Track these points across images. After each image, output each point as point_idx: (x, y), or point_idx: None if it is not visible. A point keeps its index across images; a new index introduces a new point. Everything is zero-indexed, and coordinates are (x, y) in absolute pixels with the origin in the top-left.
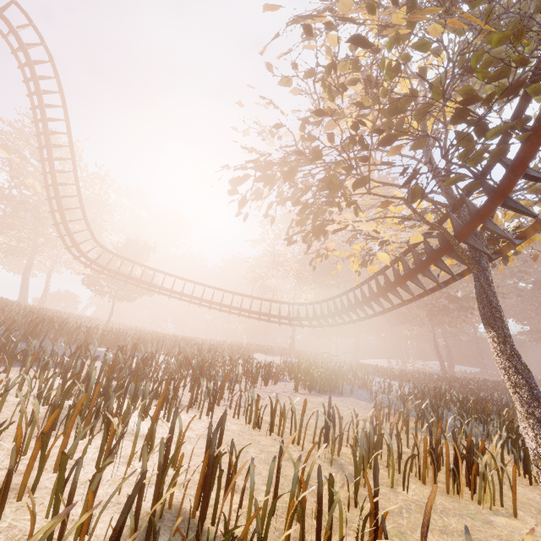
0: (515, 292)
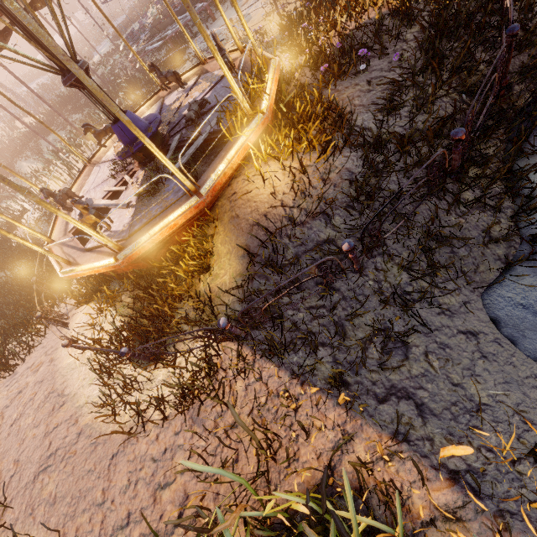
0: None
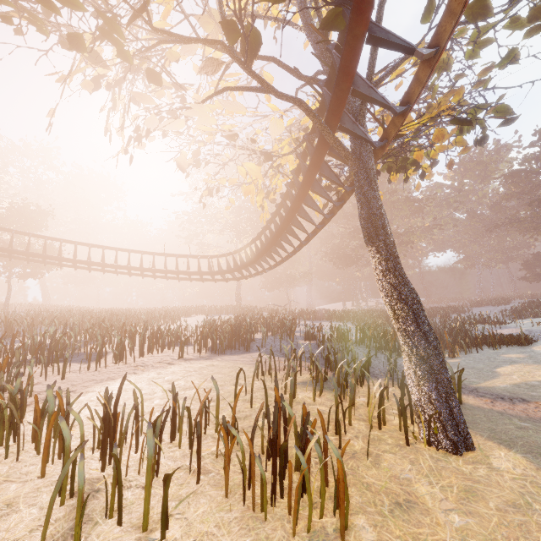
0: (451, 222)
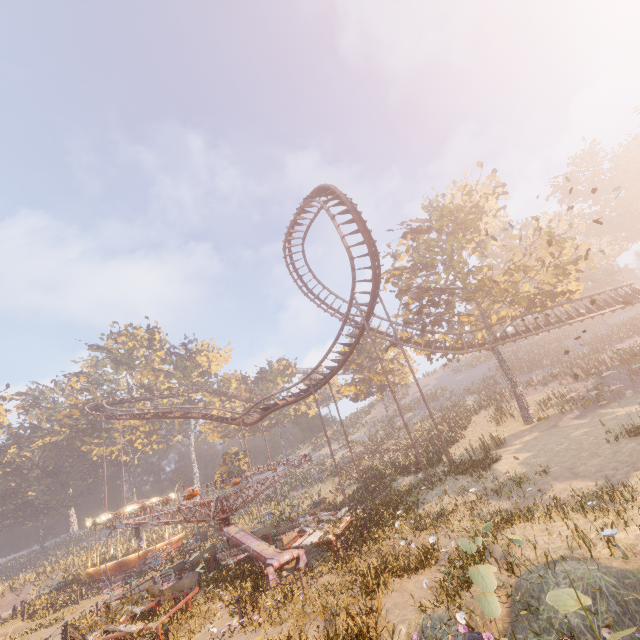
0: None
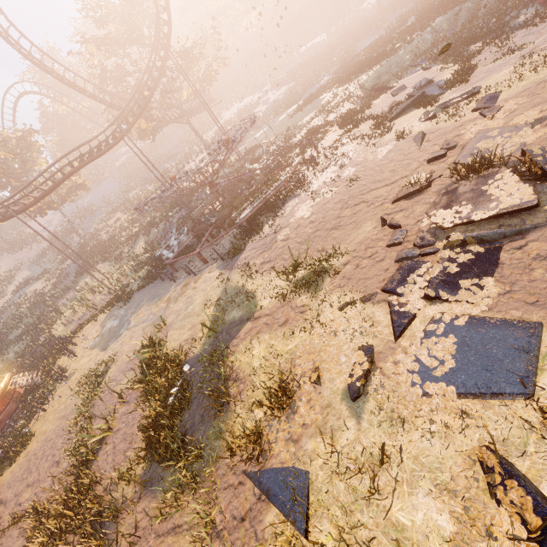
0: None
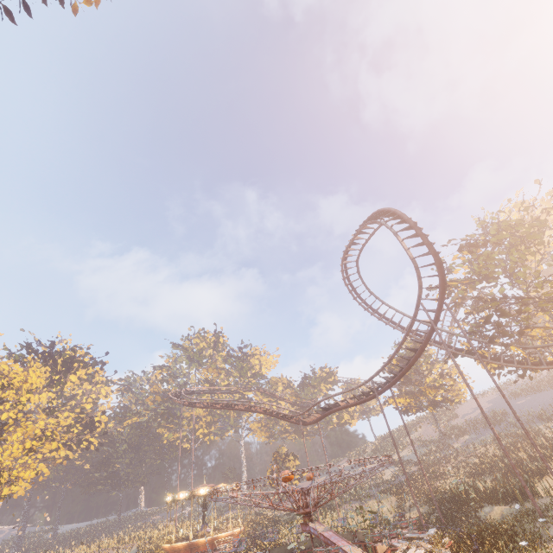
0: None
